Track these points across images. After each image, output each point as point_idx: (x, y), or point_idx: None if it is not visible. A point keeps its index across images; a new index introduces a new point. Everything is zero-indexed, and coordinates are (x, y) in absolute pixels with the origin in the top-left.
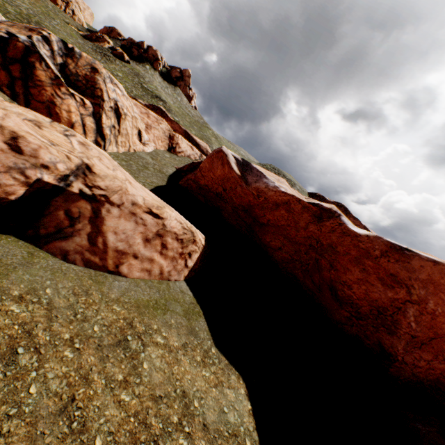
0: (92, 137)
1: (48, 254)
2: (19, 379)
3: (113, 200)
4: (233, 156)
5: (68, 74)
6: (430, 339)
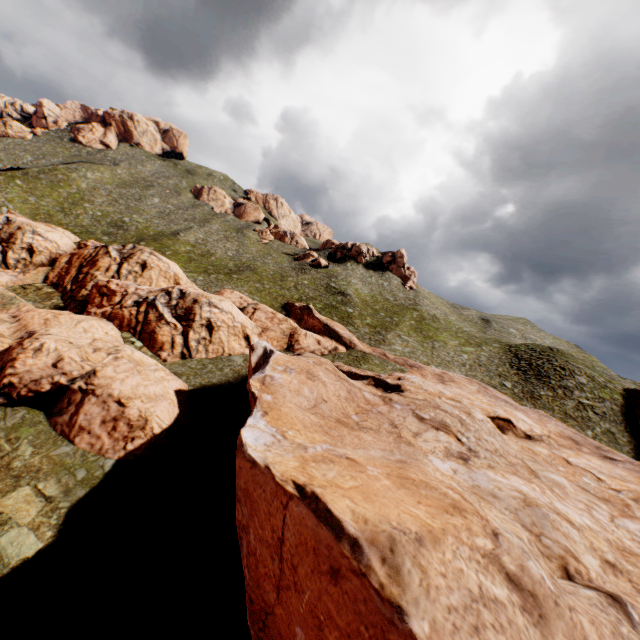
0: (180, 349)
1: (50, 423)
2: None
3: (97, 392)
4: (266, 348)
5: (177, 309)
6: (266, 614)
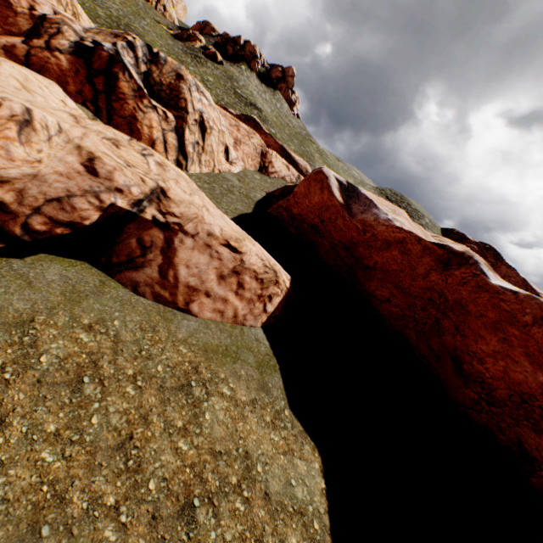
0: (174, 155)
1: (119, 284)
2: (83, 407)
3: (187, 229)
4: (336, 178)
5: (152, 83)
6: None
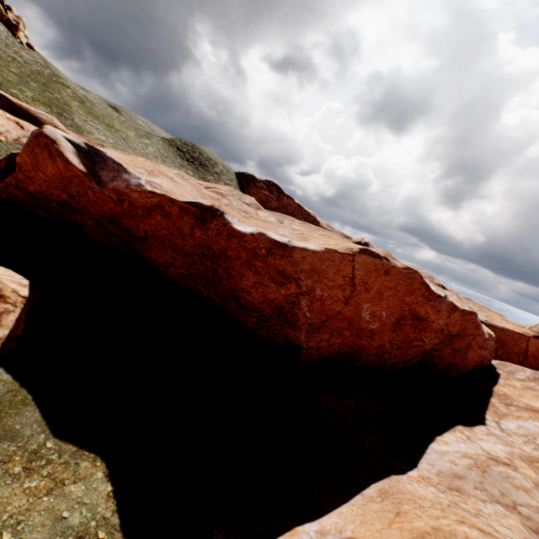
0: None
1: None
2: None
3: None
4: (70, 140)
5: None
6: (324, 322)
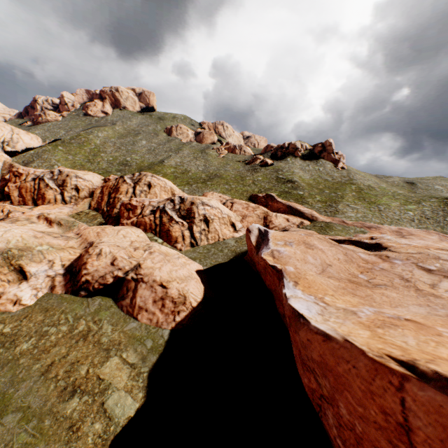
0: (189, 240)
1: (118, 306)
2: (74, 347)
3: (145, 280)
4: (259, 229)
5: (180, 211)
6: None
